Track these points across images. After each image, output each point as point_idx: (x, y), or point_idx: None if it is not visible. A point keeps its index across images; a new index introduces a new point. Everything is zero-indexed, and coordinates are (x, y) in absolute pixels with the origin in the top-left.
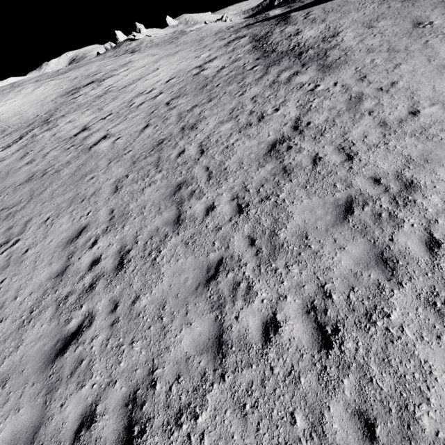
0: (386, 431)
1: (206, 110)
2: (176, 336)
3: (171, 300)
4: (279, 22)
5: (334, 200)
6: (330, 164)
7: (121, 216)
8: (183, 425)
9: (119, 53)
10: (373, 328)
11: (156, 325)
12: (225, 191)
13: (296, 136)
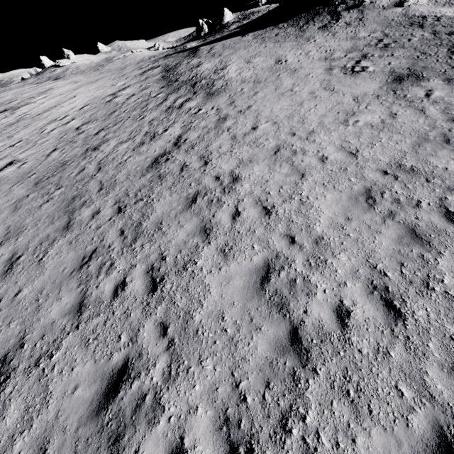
0: (174, 328)
1: (110, 133)
2: (47, 310)
3: (49, 286)
4: (189, 55)
5: (187, 195)
6: (192, 169)
7: (16, 230)
8: (41, 365)
9: (42, 79)
10: (185, 273)
11: (33, 306)
12: (111, 198)
13: (174, 150)
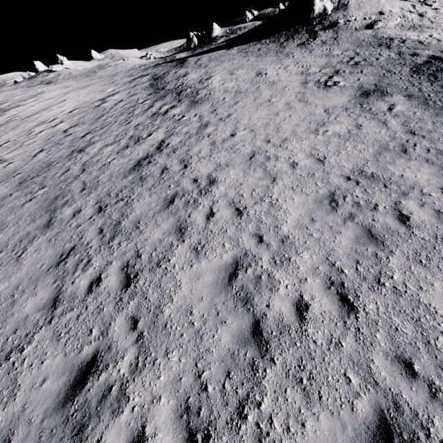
0: (144, 322)
1: (97, 136)
2: (22, 305)
3: (25, 282)
4: (177, 65)
5: (166, 196)
6: (172, 172)
7: None
8: (11, 358)
9: (34, 83)
10: (158, 269)
11: (8, 302)
12: (93, 198)
13: (157, 154)
